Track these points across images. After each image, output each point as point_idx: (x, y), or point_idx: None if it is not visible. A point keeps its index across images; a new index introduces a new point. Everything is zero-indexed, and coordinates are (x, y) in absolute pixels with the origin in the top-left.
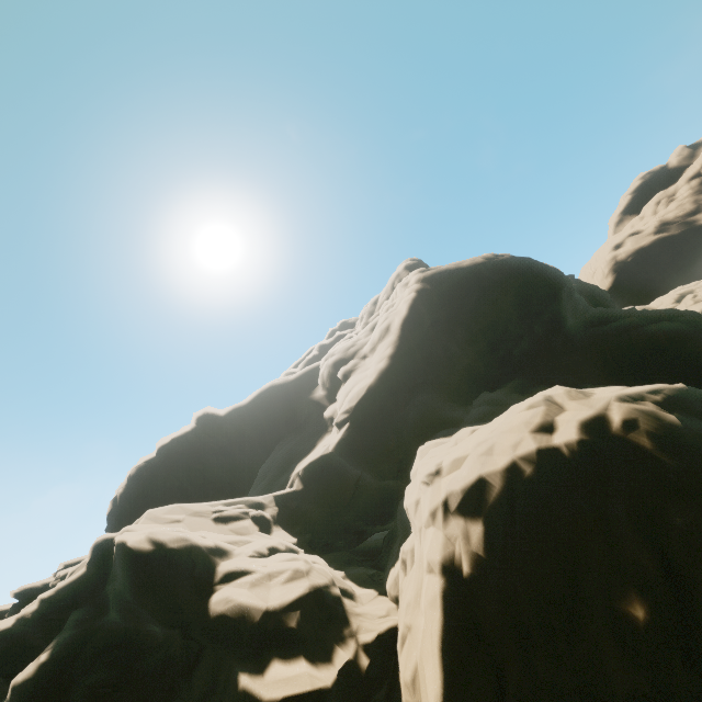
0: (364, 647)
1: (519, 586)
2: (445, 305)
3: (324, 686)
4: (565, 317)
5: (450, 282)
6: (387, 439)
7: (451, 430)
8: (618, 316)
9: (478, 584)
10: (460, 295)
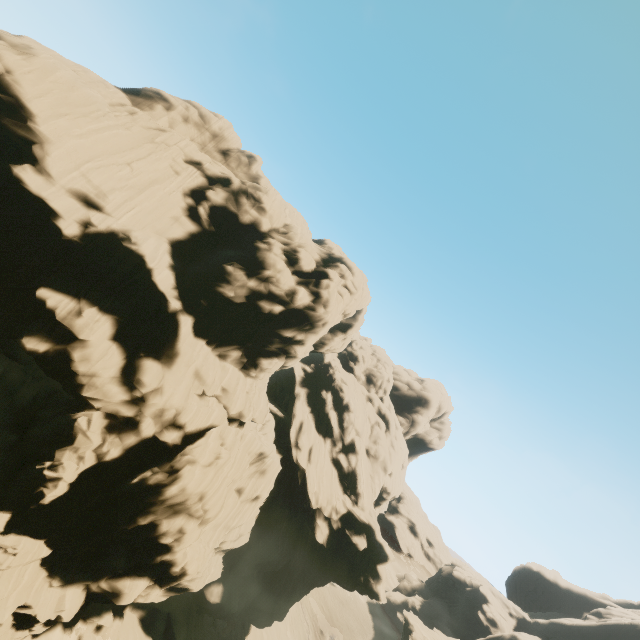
0: (495, 632)
1: None
2: (629, 639)
3: (484, 621)
4: None
5: None
6: (548, 635)
7: None
8: None
9: (502, 637)
10: None
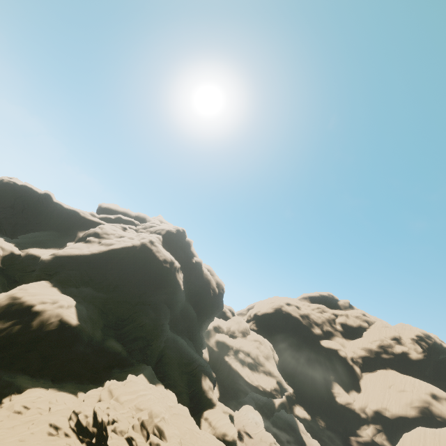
0: None
1: None
2: (130, 258)
3: None
4: (149, 297)
5: (145, 254)
6: (52, 270)
7: (58, 285)
8: (159, 311)
9: None
10: (138, 260)
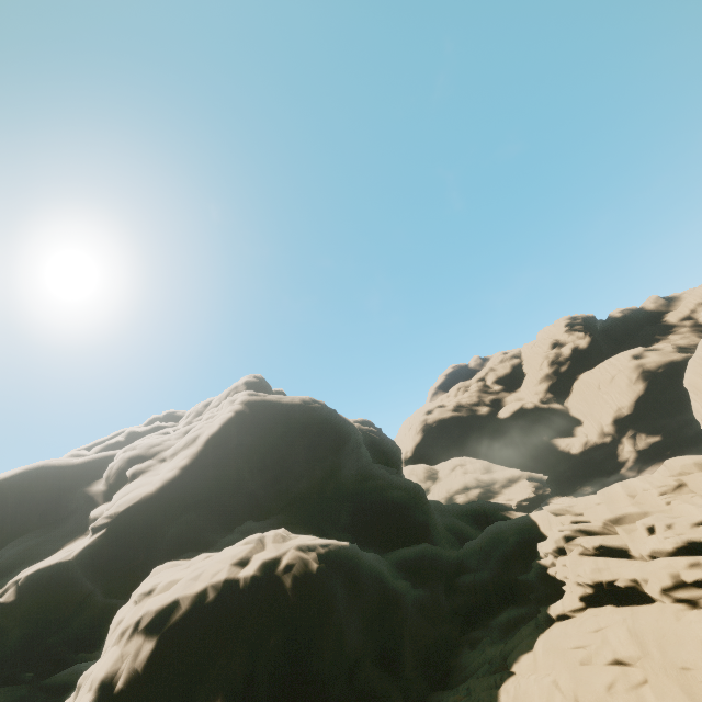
0: None
1: (153, 698)
2: (254, 432)
3: None
4: (342, 467)
5: (267, 412)
6: (138, 553)
7: (196, 553)
8: (377, 476)
9: (123, 698)
10: (269, 426)
